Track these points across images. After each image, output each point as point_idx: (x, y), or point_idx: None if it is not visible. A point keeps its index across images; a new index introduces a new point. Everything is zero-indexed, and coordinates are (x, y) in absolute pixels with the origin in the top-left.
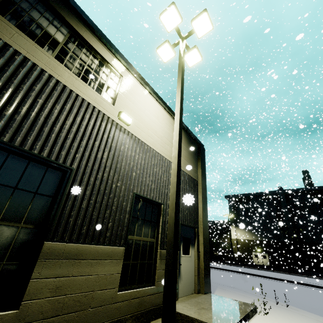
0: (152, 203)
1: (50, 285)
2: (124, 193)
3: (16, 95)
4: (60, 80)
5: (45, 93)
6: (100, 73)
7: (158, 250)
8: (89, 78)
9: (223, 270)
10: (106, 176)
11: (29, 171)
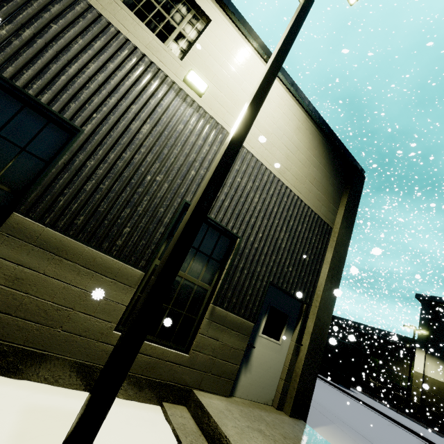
0: (221, 231)
1: (7, 271)
2: (165, 194)
3: (20, 12)
4: (94, 5)
5: (65, 18)
6: (172, 11)
7: (210, 304)
8: (148, 16)
9: (375, 411)
10: (138, 159)
11: (20, 118)
